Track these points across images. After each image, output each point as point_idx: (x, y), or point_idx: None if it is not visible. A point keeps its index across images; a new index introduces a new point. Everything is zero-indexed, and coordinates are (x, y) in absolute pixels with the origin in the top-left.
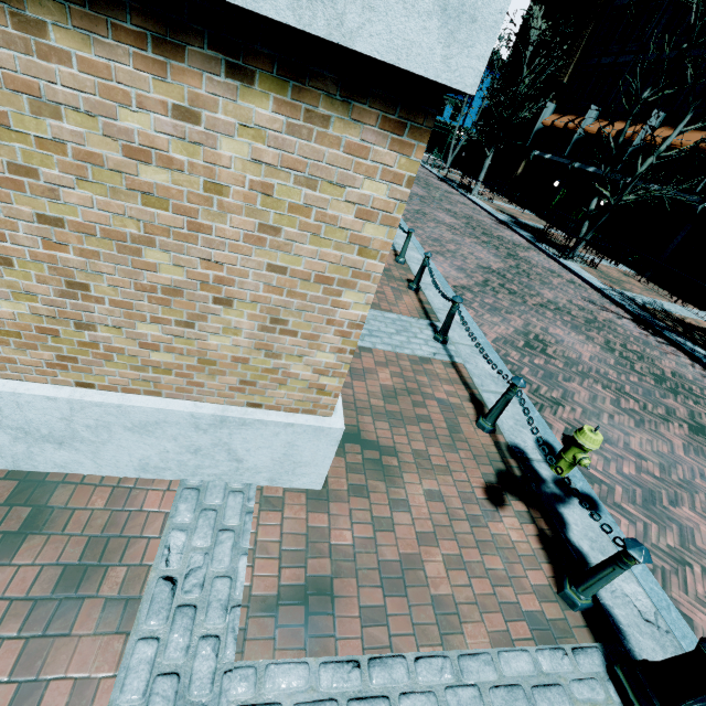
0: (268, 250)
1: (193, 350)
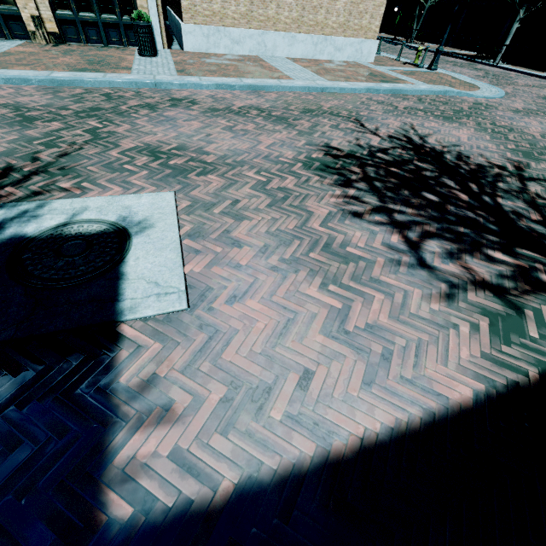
0: (373, 2)
1: (360, 25)
